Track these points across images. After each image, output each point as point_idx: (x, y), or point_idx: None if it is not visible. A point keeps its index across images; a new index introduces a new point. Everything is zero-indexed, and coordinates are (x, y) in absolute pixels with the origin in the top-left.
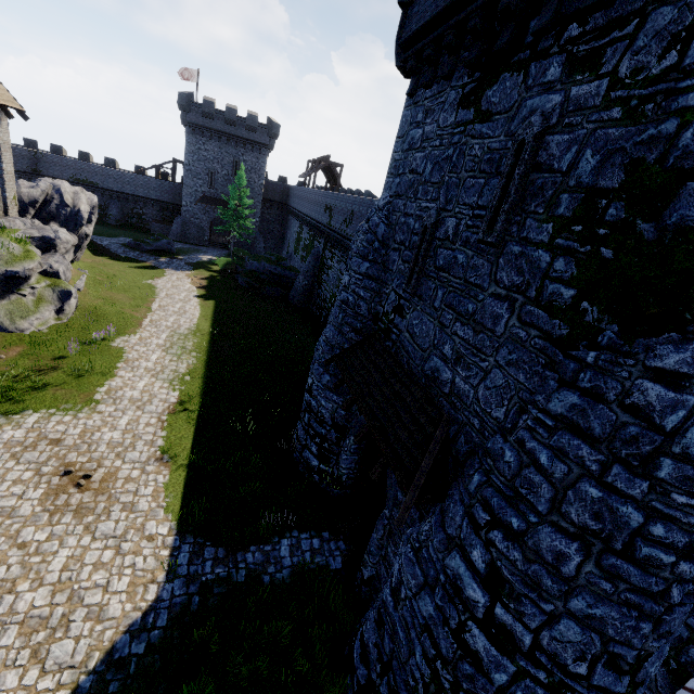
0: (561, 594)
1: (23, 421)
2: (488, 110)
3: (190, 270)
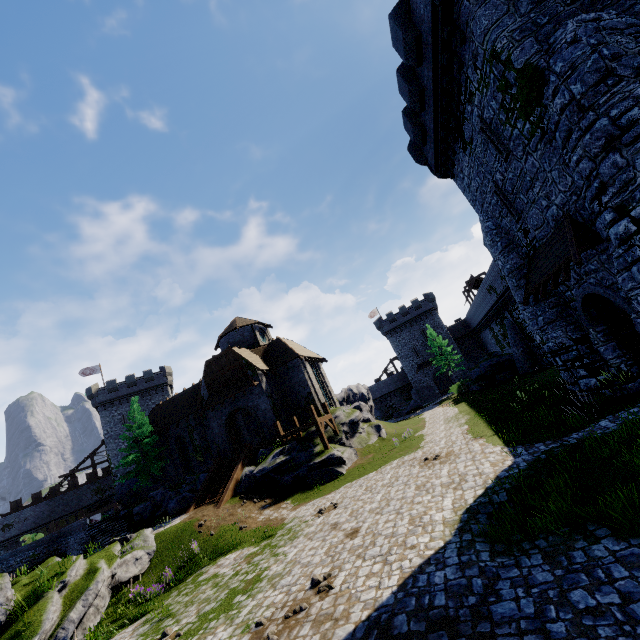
0: (632, 172)
1: (392, 463)
2: (469, 139)
3: (437, 405)
